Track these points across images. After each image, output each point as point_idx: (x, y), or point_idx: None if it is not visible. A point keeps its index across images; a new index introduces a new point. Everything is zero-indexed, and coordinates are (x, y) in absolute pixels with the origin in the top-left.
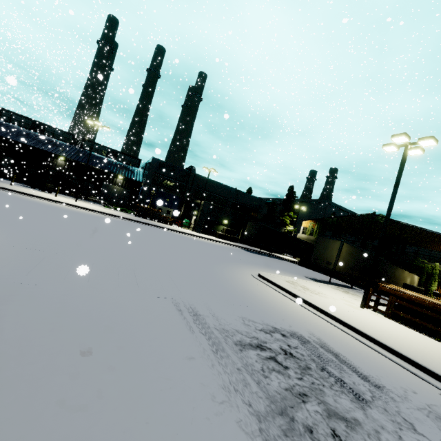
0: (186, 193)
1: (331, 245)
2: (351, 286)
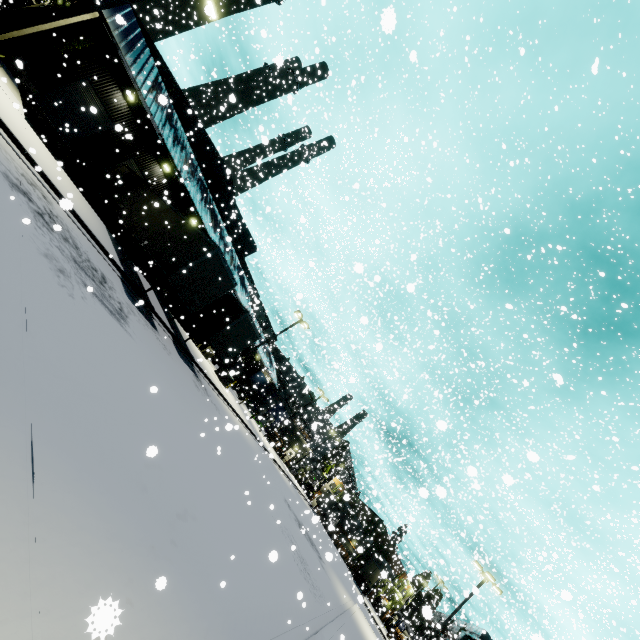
0: (296, 417)
1: (376, 572)
2: (364, 592)
